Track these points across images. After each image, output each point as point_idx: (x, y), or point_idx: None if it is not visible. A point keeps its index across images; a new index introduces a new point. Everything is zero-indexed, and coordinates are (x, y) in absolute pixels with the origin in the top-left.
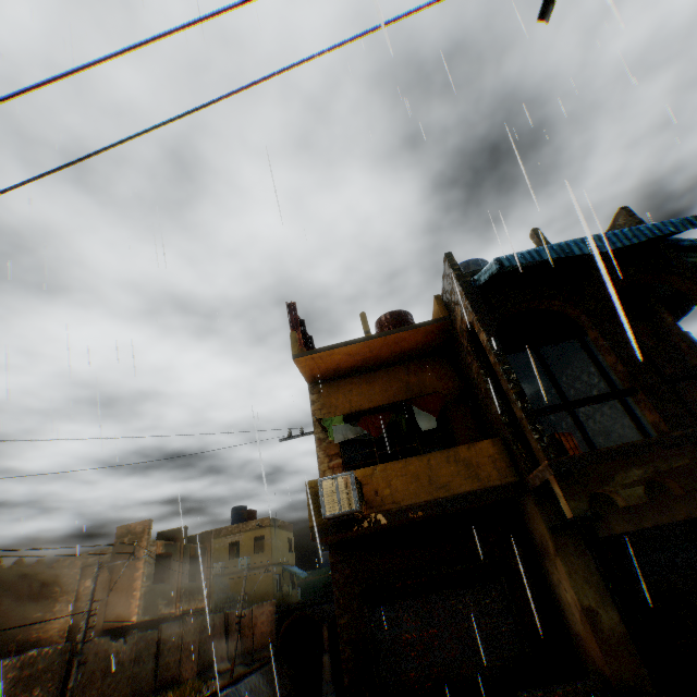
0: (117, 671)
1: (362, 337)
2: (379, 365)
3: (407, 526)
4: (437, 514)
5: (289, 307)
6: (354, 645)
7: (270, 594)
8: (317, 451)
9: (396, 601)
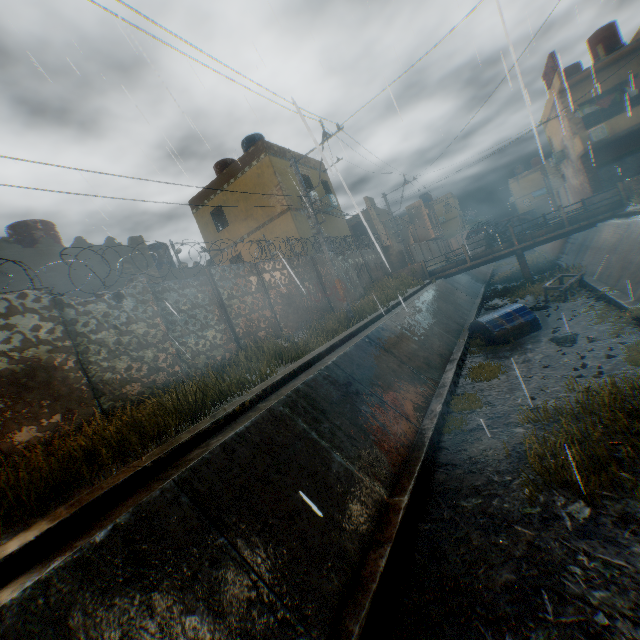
0: (436, 252)
1: (598, 62)
2: (599, 71)
3: (615, 140)
4: (634, 129)
5: (549, 57)
6: (593, 182)
7: (462, 230)
8: (568, 125)
9: (609, 165)
